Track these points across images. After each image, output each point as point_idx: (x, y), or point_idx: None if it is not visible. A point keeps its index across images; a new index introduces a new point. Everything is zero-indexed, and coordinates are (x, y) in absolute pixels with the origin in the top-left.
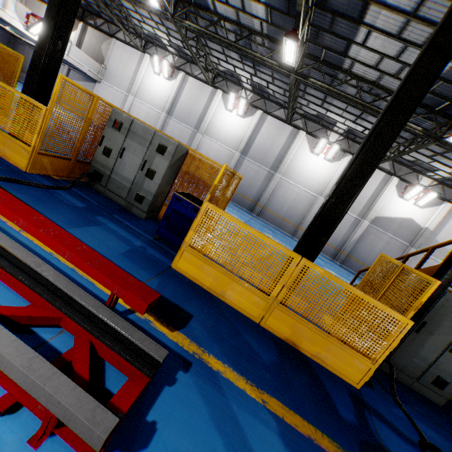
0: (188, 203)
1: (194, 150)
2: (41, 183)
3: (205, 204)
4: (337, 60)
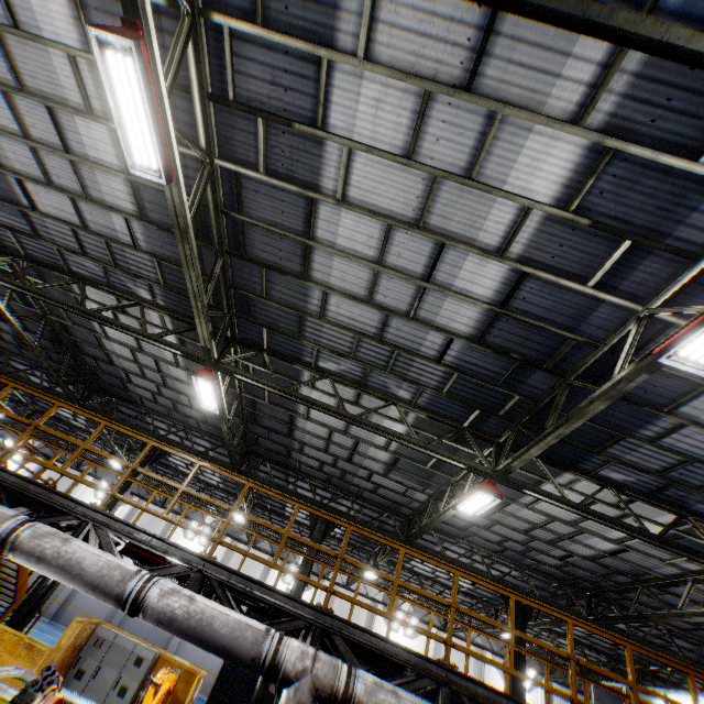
0: None
1: None
2: None
3: None
4: (59, 415)
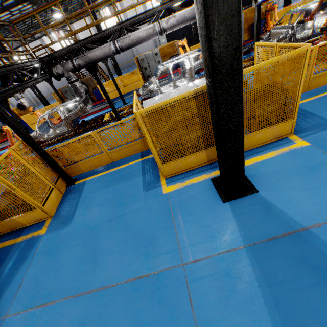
0: (23, 119)
1: (13, 108)
2: (3, 142)
3: (22, 117)
4: None
